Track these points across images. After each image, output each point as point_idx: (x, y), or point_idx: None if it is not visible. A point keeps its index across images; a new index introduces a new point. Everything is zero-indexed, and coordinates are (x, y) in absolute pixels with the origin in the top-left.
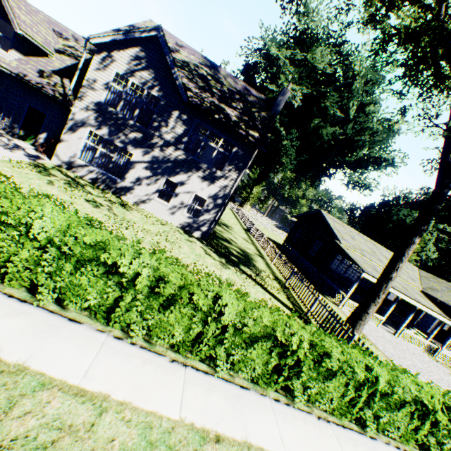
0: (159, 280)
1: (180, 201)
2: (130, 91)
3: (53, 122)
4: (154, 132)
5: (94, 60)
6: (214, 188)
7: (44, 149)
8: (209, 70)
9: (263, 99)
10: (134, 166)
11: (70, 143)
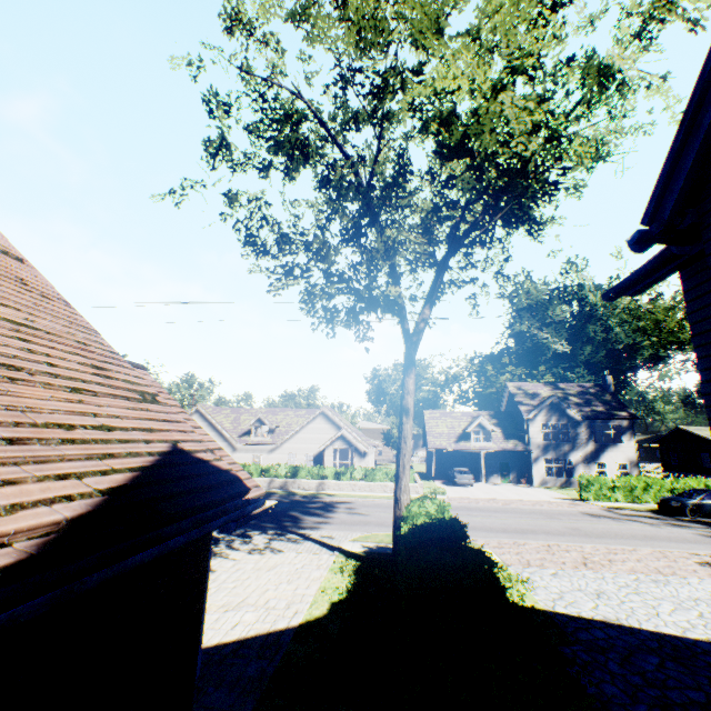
0: (703, 485)
1: (611, 472)
2: (549, 428)
3: (513, 464)
4: (574, 441)
5: (528, 424)
6: (625, 454)
7: (523, 481)
8: (557, 390)
9: (593, 385)
10: (575, 465)
11: (537, 470)
